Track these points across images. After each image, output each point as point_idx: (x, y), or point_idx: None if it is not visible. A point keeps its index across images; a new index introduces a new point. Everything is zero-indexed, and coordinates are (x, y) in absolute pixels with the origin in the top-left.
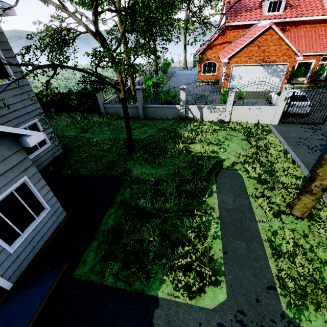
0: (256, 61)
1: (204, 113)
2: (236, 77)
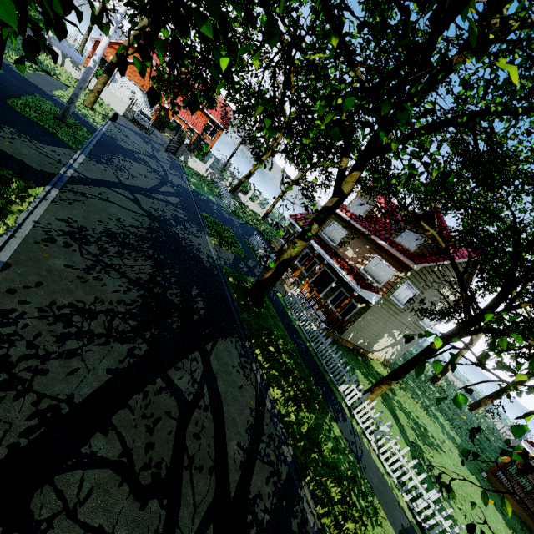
0: (138, 83)
1: (66, 64)
2: (118, 83)
